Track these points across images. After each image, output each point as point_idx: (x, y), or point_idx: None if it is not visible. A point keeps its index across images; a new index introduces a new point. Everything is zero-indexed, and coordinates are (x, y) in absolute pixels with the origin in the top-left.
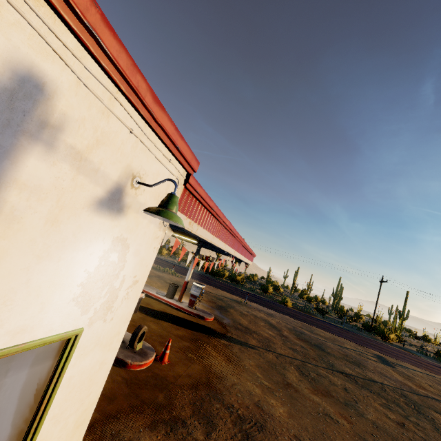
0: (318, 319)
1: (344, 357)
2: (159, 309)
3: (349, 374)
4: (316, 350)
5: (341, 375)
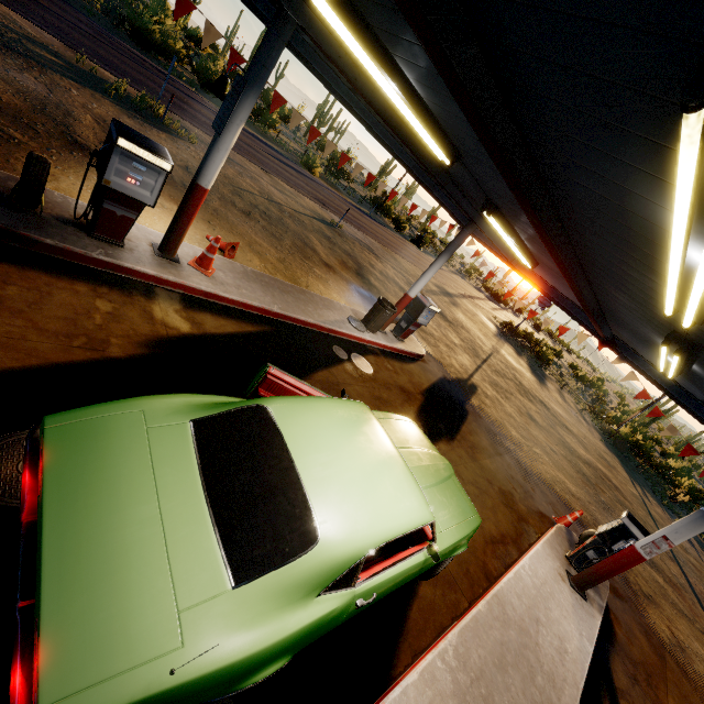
0: (356, 207)
1: (456, 321)
2: (418, 393)
3: (486, 359)
4: (449, 325)
5: (489, 366)
